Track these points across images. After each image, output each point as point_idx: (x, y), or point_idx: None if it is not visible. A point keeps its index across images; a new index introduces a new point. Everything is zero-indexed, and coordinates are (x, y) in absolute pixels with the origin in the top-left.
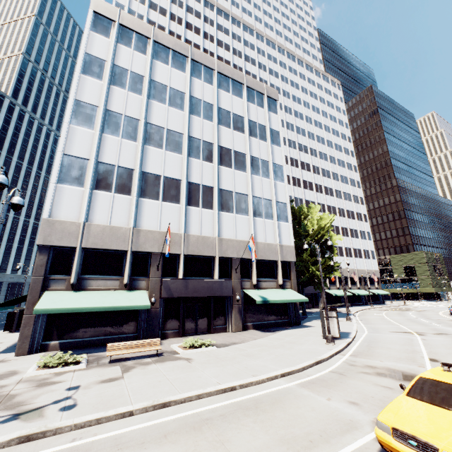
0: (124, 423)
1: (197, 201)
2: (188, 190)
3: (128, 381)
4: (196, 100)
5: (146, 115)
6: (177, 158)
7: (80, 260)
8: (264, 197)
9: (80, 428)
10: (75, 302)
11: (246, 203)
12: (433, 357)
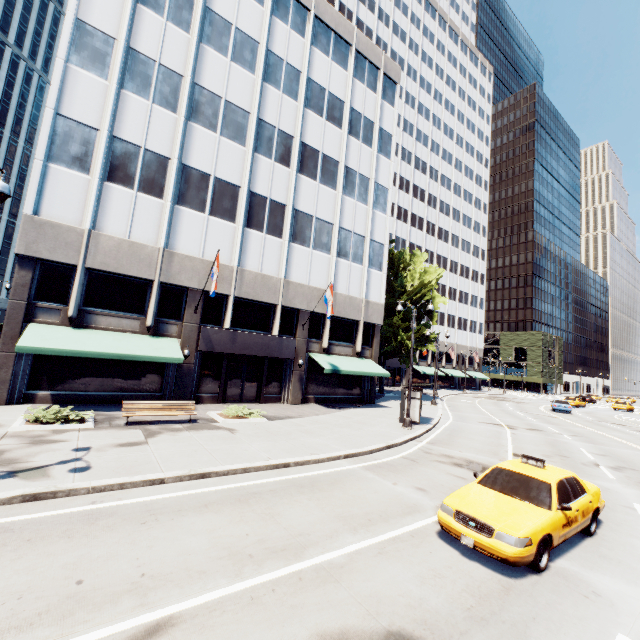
0: (155, 490)
1: (260, 223)
2: (249, 204)
3: (154, 447)
4: (276, 59)
5: (194, 70)
6: (237, 151)
7: (82, 286)
8: (355, 231)
9: (99, 491)
10: (77, 343)
11: (329, 235)
12: (518, 453)
